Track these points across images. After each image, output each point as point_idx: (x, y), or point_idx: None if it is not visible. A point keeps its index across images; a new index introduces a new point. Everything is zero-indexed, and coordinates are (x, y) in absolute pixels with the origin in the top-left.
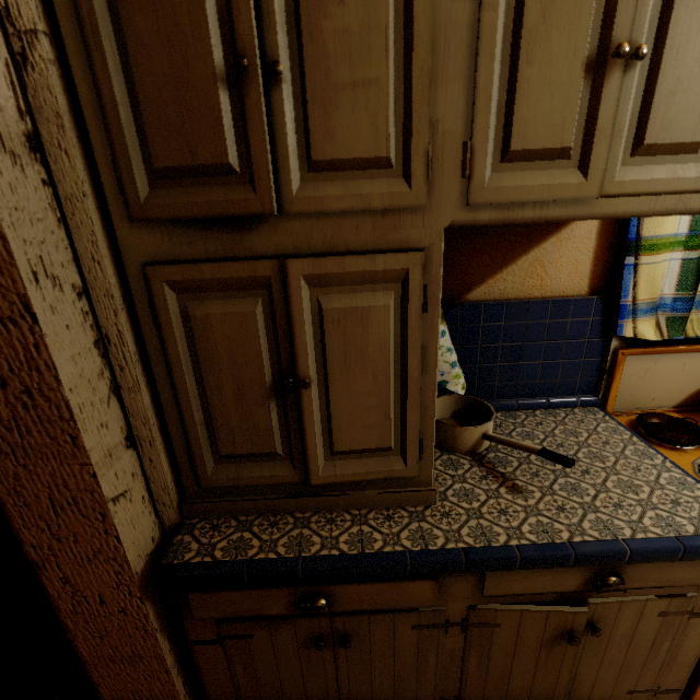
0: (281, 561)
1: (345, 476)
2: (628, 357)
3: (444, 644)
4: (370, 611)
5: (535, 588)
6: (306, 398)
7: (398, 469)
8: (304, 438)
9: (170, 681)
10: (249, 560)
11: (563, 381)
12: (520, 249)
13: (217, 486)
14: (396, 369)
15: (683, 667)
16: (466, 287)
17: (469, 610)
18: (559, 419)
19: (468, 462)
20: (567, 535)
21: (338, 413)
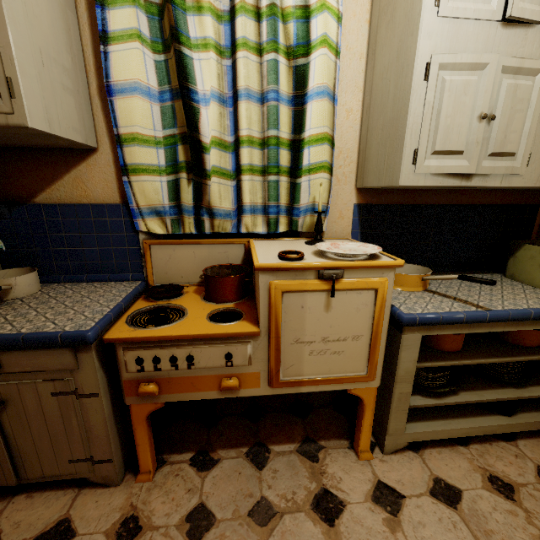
0: None
1: None
2: (153, 246)
3: None
4: None
5: None
6: None
7: None
8: None
9: None
10: None
11: (119, 262)
12: (63, 170)
13: None
14: None
15: (102, 440)
16: (32, 193)
17: None
18: (102, 286)
19: None
20: None
21: None
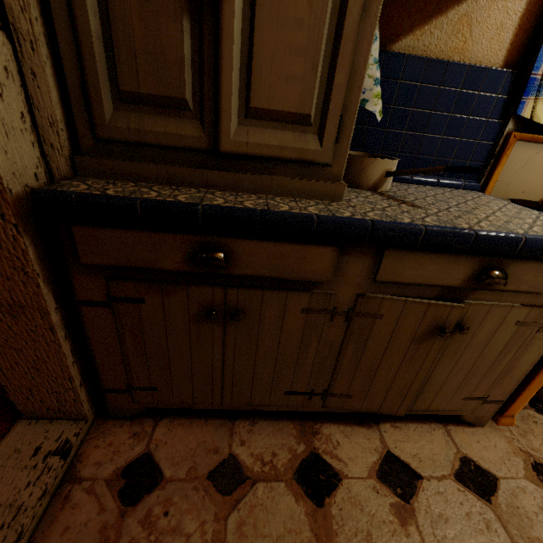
0: (180, 202)
1: (257, 146)
2: (517, 142)
3: (326, 335)
4: (264, 287)
5: (424, 278)
6: (228, 13)
7: (313, 150)
8: (219, 78)
9: (55, 341)
10: (145, 198)
11: (455, 161)
12: None
13: (115, 138)
14: (335, 0)
15: (512, 381)
16: (393, 34)
17: (358, 298)
18: (447, 190)
19: (370, 193)
20: (467, 226)
21: (261, 48)
